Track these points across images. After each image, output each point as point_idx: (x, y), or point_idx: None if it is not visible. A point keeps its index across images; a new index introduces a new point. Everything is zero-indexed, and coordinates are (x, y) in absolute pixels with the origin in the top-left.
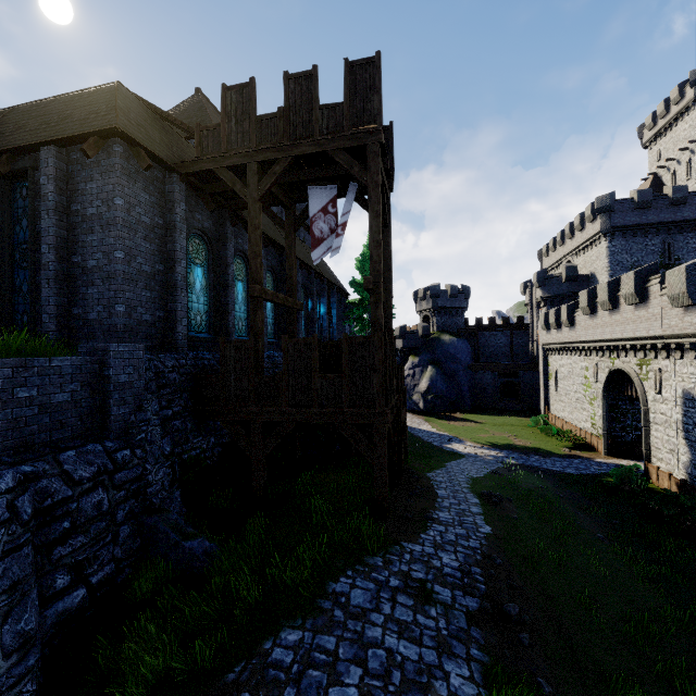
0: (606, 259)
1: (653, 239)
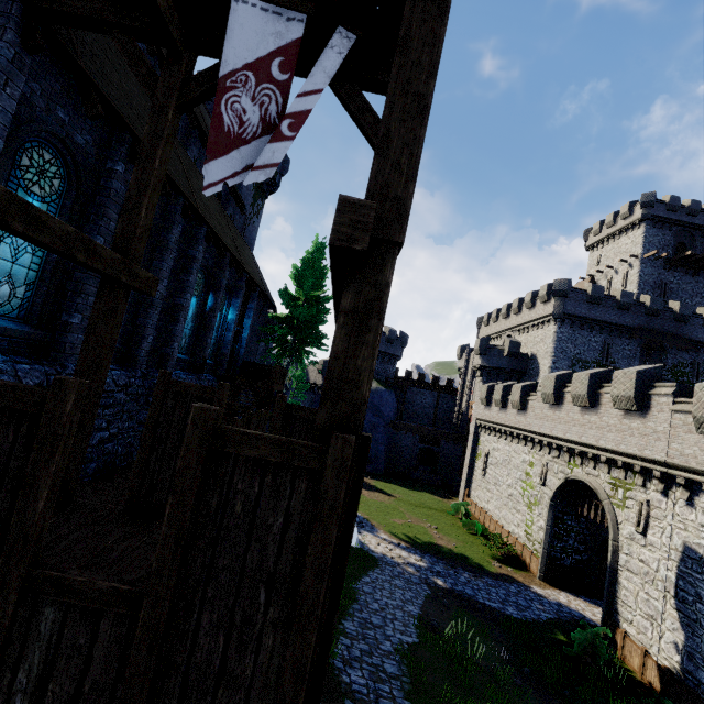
0: (552, 344)
1: (596, 336)
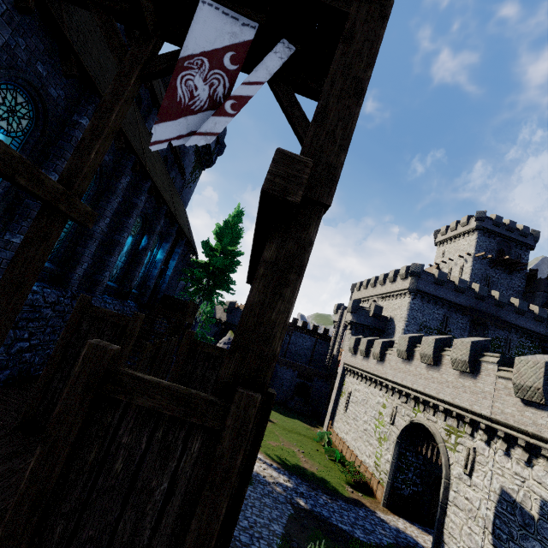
0: (406, 311)
1: (438, 309)
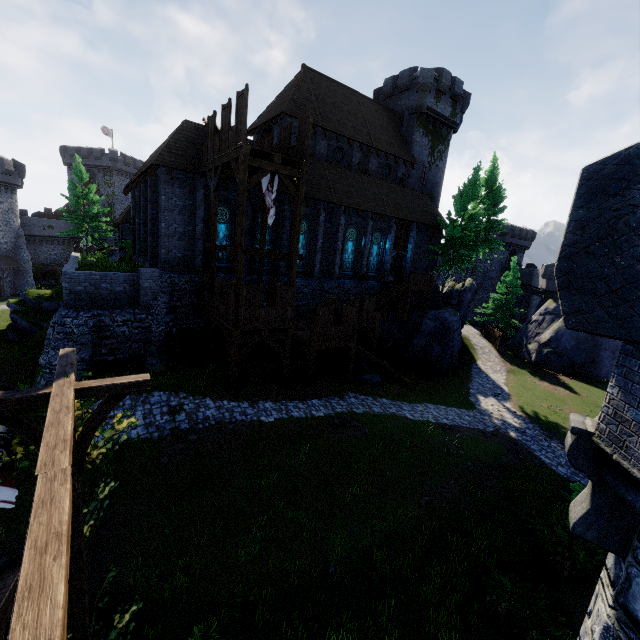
0: None
1: None
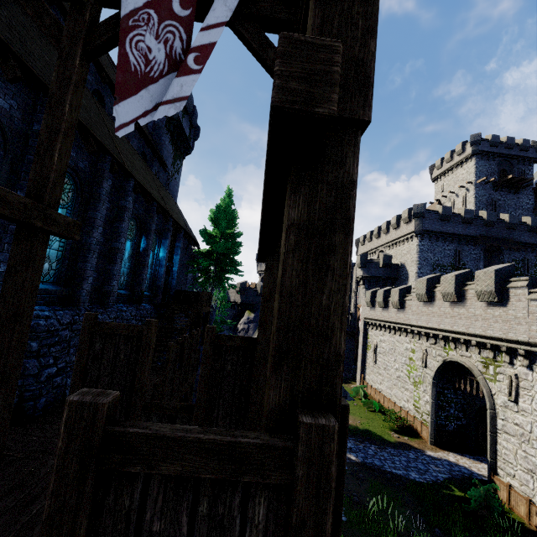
0: (416, 254)
1: (449, 245)
